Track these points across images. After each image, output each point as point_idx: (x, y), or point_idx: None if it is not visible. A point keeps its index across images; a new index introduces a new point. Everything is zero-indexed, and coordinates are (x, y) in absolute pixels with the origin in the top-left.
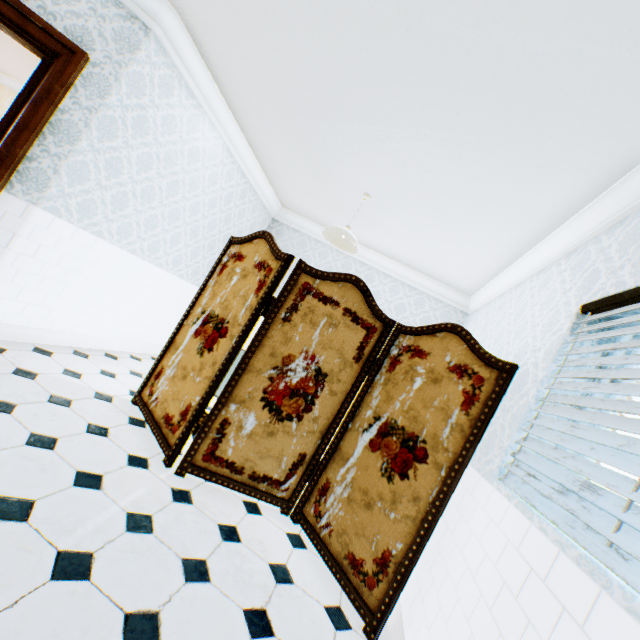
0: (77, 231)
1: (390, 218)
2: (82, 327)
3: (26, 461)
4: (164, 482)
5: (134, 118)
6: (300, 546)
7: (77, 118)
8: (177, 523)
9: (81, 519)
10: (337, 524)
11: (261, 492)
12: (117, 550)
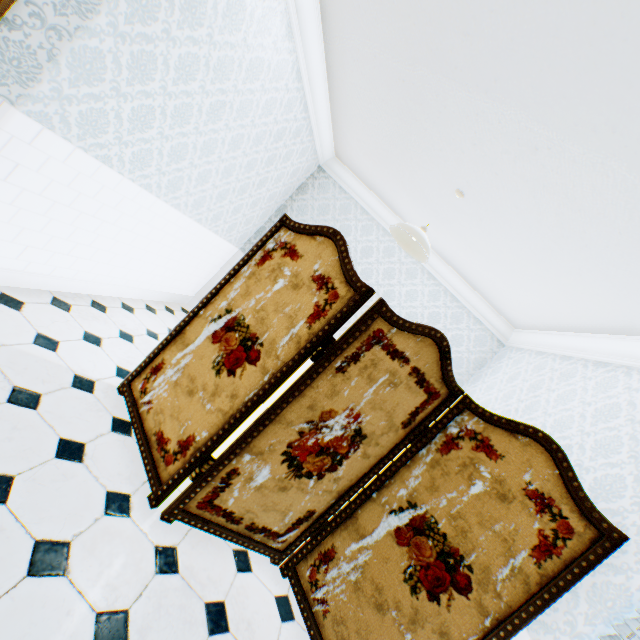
0: (74, 152)
1: (473, 227)
2: (66, 269)
3: None
4: (147, 538)
5: None
6: (288, 617)
7: None
8: (158, 617)
9: None
10: (336, 607)
11: (255, 543)
12: None
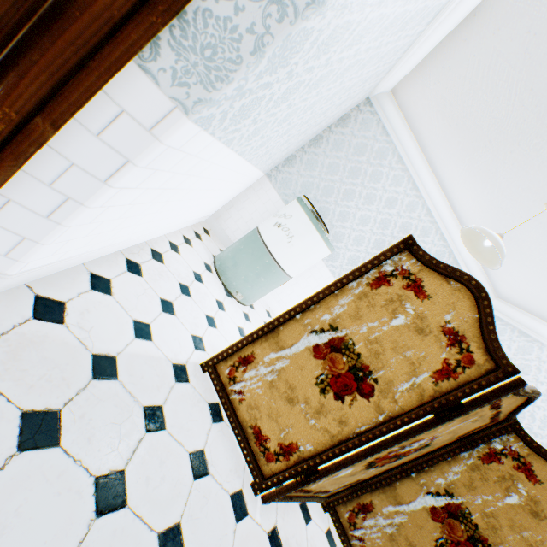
0: (209, 142)
1: (535, 232)
2: (140, 231)
3: None
4: (262, 529)
5: None
6: None
7: None
8: None
9: None
10: (372, 546)
11: (314, 498)
12: None
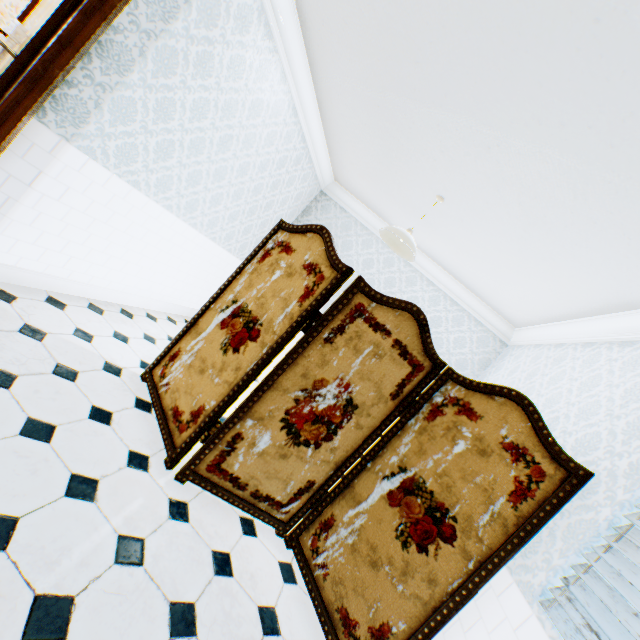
0: (111, 178)
1: (458, 229)
2: (101, 279)
3: (16, 459)
4: (162, 490)
5: (198, 53)
6: (291, 580)
7: (132, 42)
8: (170, 550)
9: (67, 546)
10: (334, 570)
11: (260, 511)
12: (101, 592)
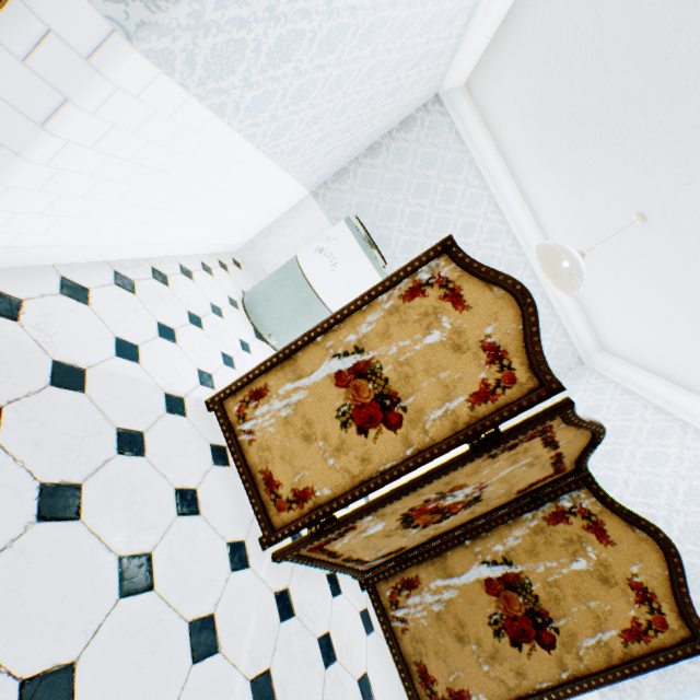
0: (186, 101)
1: (630, 255)
2: (130, 237)
3: (131, 643)
4: (267, 586)
5: None
6: (370, 629)
7: None
8: (290, 666)
9: None
10: (415, 628)
11: (346, 569)
12: None
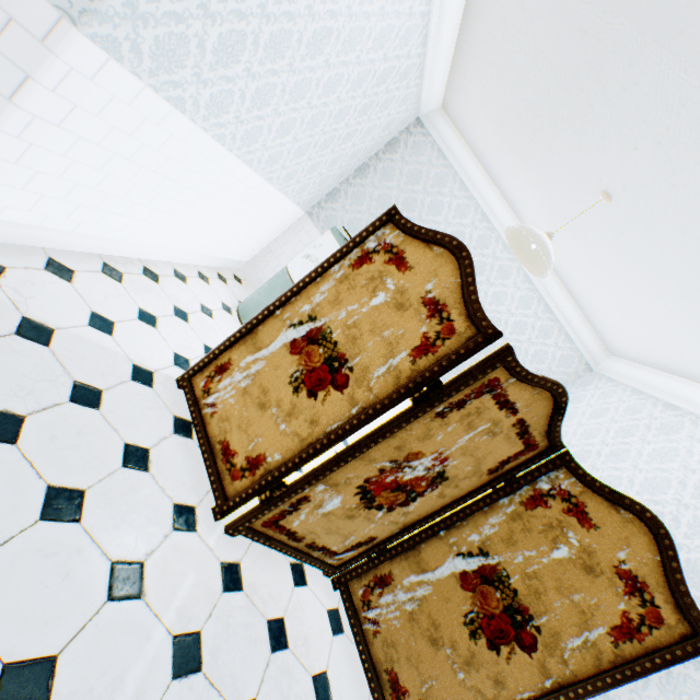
0: (142, 91)
1: (607, 239)
2: (118, 231)
3: (42, 562)
4: (213, 554)
5: None
6: (338, 630)
7: None
8: (227, 637)
9: (118, 676)
10: (387, 631)
11: (312, 559)
12: None
